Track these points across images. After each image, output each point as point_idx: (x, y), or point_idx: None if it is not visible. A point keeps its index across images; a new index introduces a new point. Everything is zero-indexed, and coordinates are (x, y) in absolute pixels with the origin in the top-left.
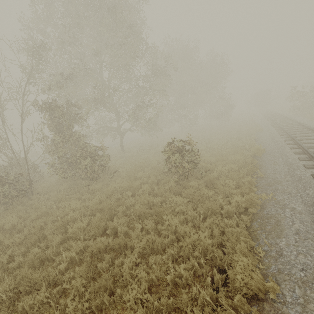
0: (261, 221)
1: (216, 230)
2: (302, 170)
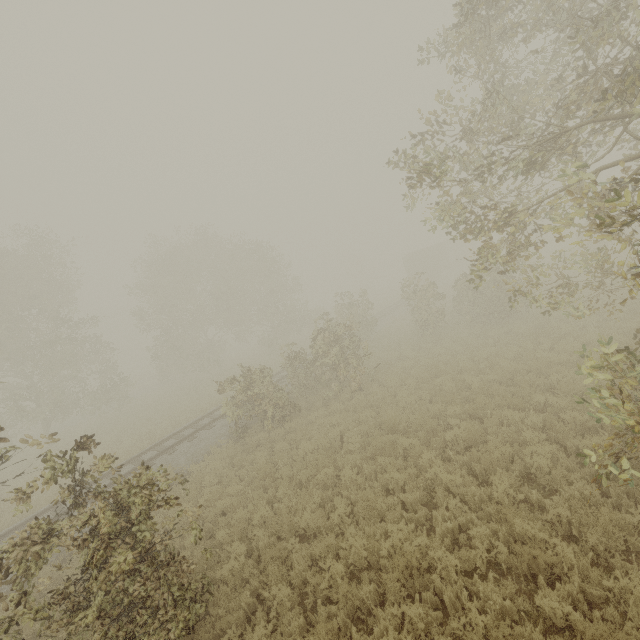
0: None
1: None
2: None
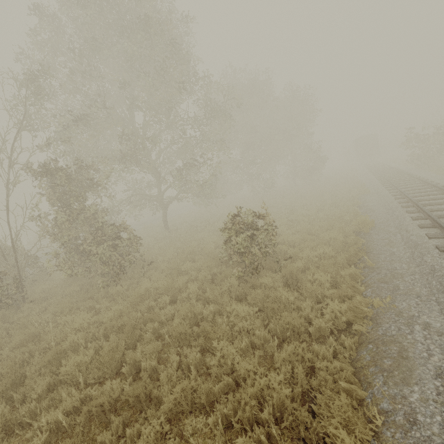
0: (374, 348)
1: (299, 367)
2: (435, 256)
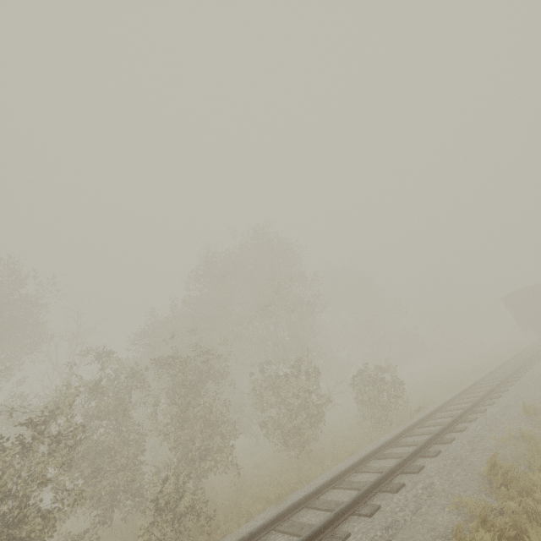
0: None
1: None
2: None
